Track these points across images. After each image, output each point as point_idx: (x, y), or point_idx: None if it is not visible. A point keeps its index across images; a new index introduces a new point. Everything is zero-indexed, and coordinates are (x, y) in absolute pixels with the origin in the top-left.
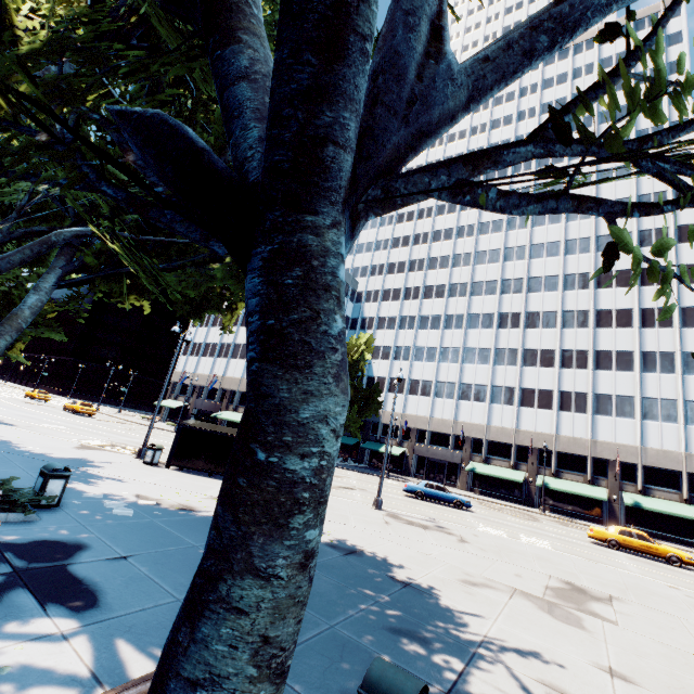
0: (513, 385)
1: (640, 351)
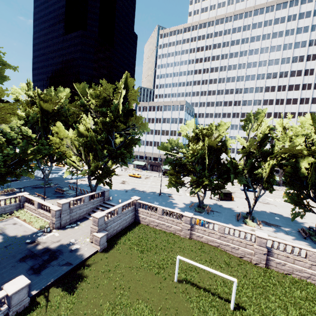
0: None
1: None
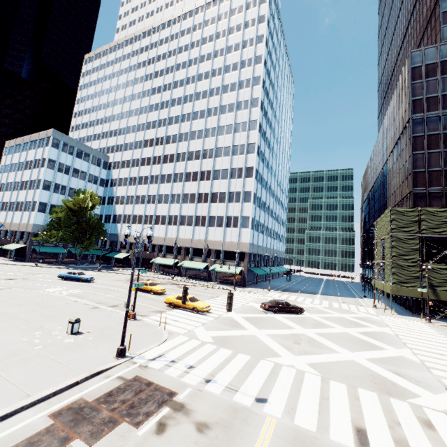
0: (177, 214)
1: (228, 192)
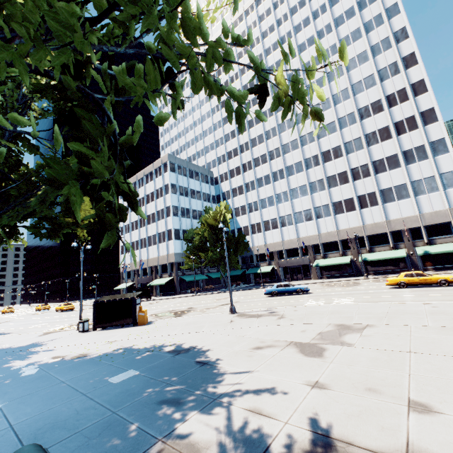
0: (327, 203)
1: (401, 152)
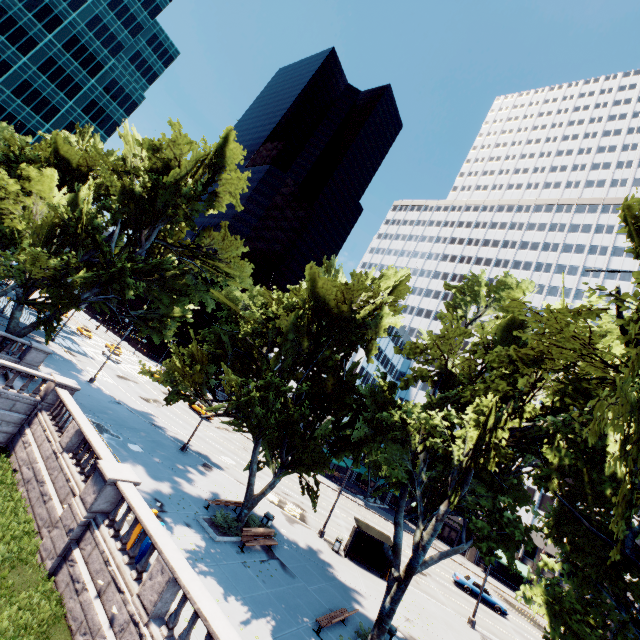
0: (535, 487)
1: None
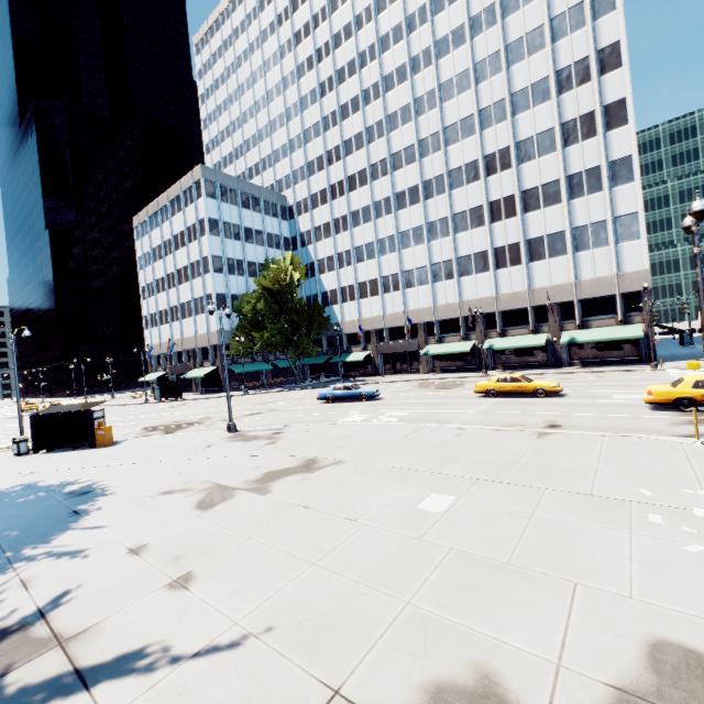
0: (450, 258)
1: (566, 177)
